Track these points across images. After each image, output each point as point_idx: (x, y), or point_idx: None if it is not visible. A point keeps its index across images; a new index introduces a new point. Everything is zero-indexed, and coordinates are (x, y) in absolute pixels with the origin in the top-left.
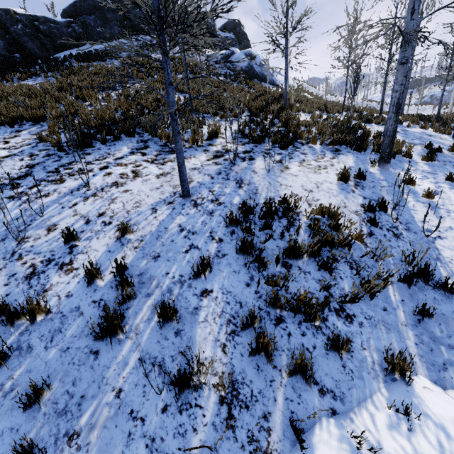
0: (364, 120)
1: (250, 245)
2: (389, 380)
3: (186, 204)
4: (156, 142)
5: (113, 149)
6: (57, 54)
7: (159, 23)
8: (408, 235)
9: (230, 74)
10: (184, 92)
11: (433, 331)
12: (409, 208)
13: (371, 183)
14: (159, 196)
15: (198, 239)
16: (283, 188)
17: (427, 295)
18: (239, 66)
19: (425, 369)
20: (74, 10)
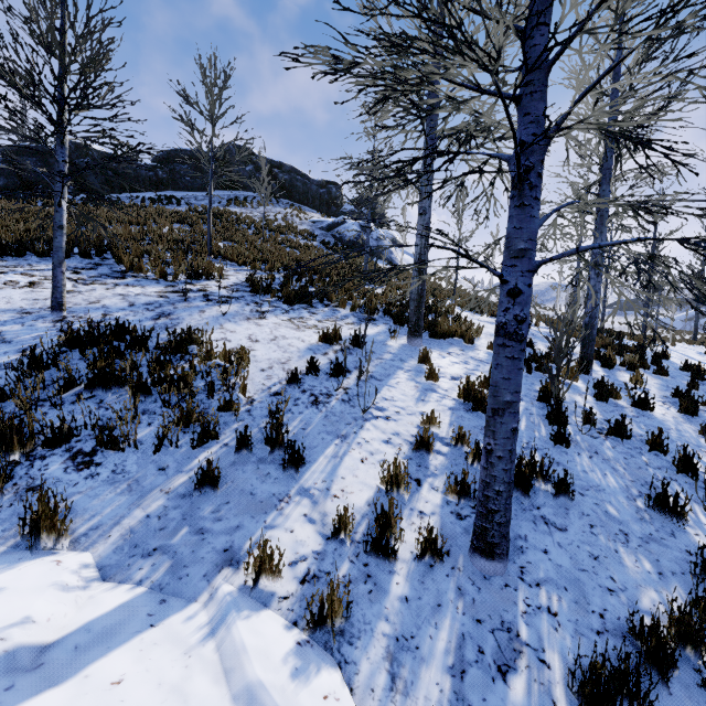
0: (472, 309)
1: (57, 361)
2: (24, 546)
3: (46, 318)
4: (114, 267)
5: (45, 263)
6: (123, 194)
7: (59, 114)
8: (338, 405)
9: (330, 241)
10: (236, 243)
11: (202, 508)
12: (386, 384)
13: (368, 352)
14: (24, 305)
15: (2, 348)
16: (219, 331)
17: (261, 468)
18: (347, 236)
19: (112, 548)
20: (166, 157)
